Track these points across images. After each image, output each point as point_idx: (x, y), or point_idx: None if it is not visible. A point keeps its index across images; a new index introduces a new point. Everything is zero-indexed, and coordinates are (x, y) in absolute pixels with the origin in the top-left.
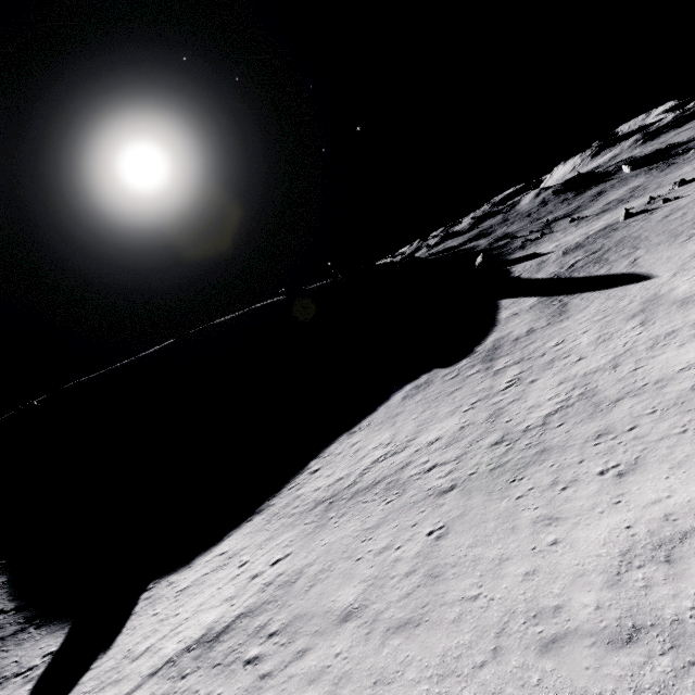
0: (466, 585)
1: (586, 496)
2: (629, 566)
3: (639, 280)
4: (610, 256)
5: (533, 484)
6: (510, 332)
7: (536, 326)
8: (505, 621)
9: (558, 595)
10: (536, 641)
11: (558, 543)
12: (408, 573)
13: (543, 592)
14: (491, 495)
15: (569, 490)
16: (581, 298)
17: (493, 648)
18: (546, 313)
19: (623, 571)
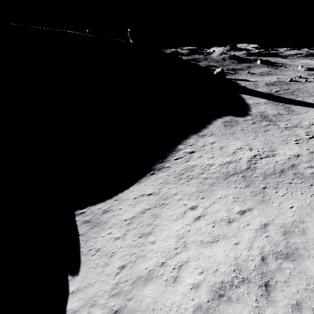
0: None
1: None
2: None
3: None
4: (299, 94)
5: None
6: (265, 111)
7: (281, 112)
8: None
9: None
10: None
11: None
12: None
13: None
14: None
15: None
16: (297, 107)
17: None
18: (280, 108)
19: None
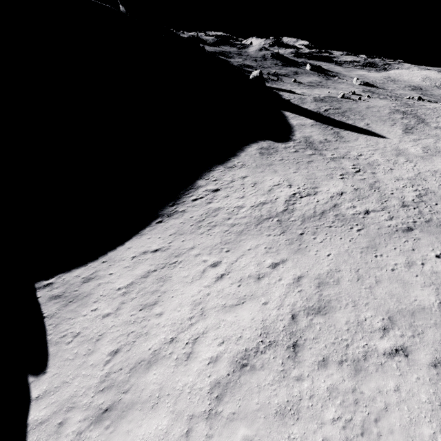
0: None
1: None
2: None
3: (379, 136)
4: (350, 116)
5: None
6: (311, 136)
7: (329, 139)
8: None
9: None
10: None
11: None
12: None
13: None
14: None
15: None
16: (347, 133)
17: None
18: (328, 133)
19: None
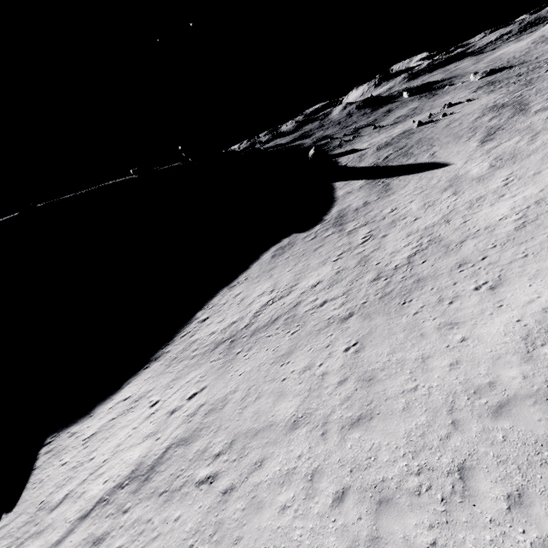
0: (401, 382)
1: (473, 305)
2: (534, 346)
3: (440, 167)
4: (414, 151)
5: (423, 303)
6: (350, 205)
7: (370, 200)
8: (451, 401)
9: (487, 375)
10: (486, 410)
11: (467, 339)
12: (341, 382)
13: (473, 375)
14: (390, 315)
15: (456, 303)
16: (399, 179)
17: (451, 422)
18: (375, 191)
19: (532, 350)
